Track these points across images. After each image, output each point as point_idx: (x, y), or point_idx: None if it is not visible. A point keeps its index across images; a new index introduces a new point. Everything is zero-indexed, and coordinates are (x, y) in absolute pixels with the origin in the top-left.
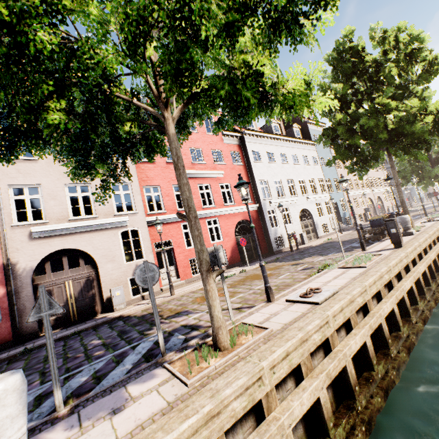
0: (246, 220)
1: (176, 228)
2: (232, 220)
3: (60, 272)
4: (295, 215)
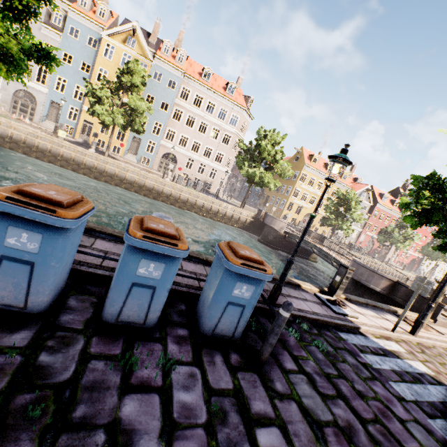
0: (415, 259)
1: (401, 251)
2: (412, 257)
3: (384, 250)
4: (430, 267)
